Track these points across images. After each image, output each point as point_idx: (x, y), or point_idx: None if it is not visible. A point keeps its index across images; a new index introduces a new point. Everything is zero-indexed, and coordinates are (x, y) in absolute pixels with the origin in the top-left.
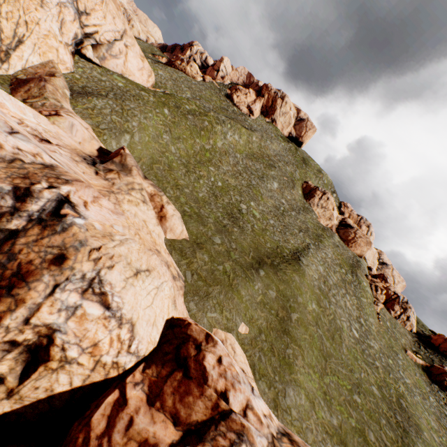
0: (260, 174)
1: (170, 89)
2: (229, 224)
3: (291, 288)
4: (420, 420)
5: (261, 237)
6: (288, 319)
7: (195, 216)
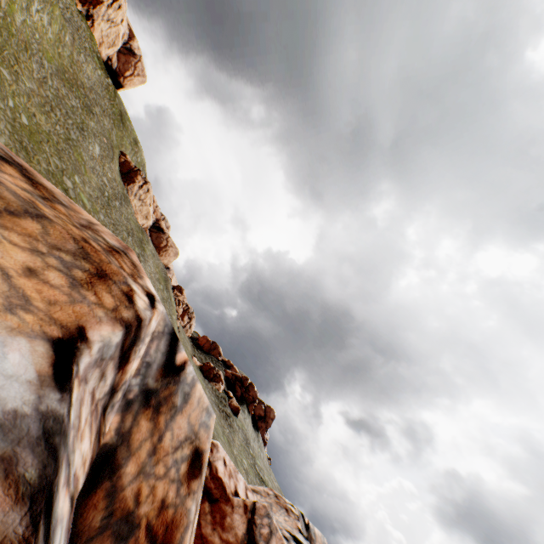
0: (80, 122)
1: None
2: None
3: None
4: None
5: None
6: None
7: None
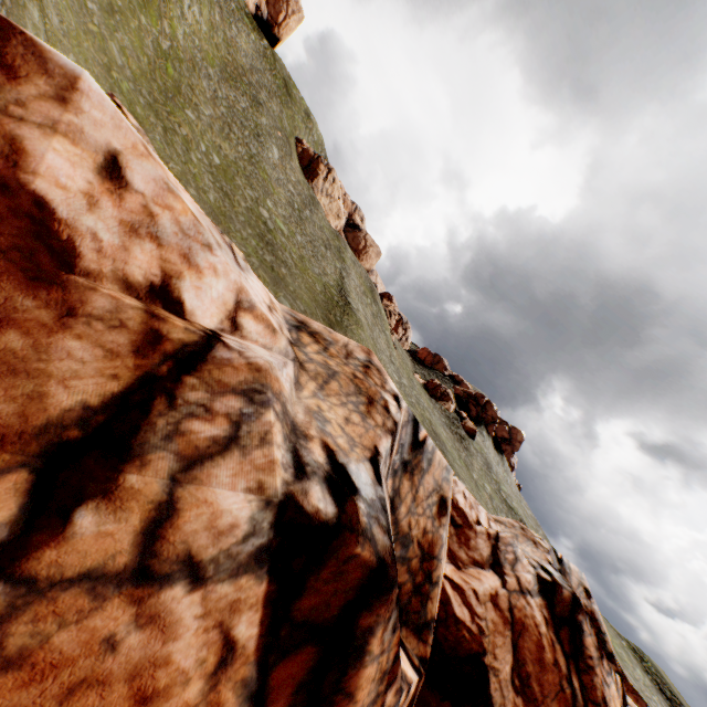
0: (254, 127)
1: None
2: (274, 262)
3: None
4: (442, 436)
5: (308, 276)
6: None
7: None
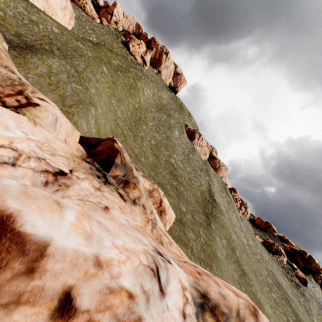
0: (168, 125)
1: (77, 29)
2: (177, 184)
3: (226, 229)
4: (283, 285)
5: (193, 188)
6: (238, 259)
7: (161, 188)
